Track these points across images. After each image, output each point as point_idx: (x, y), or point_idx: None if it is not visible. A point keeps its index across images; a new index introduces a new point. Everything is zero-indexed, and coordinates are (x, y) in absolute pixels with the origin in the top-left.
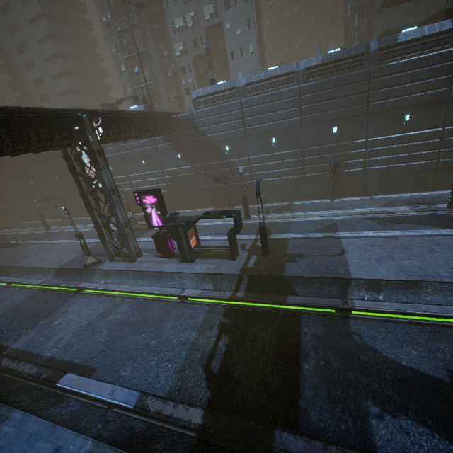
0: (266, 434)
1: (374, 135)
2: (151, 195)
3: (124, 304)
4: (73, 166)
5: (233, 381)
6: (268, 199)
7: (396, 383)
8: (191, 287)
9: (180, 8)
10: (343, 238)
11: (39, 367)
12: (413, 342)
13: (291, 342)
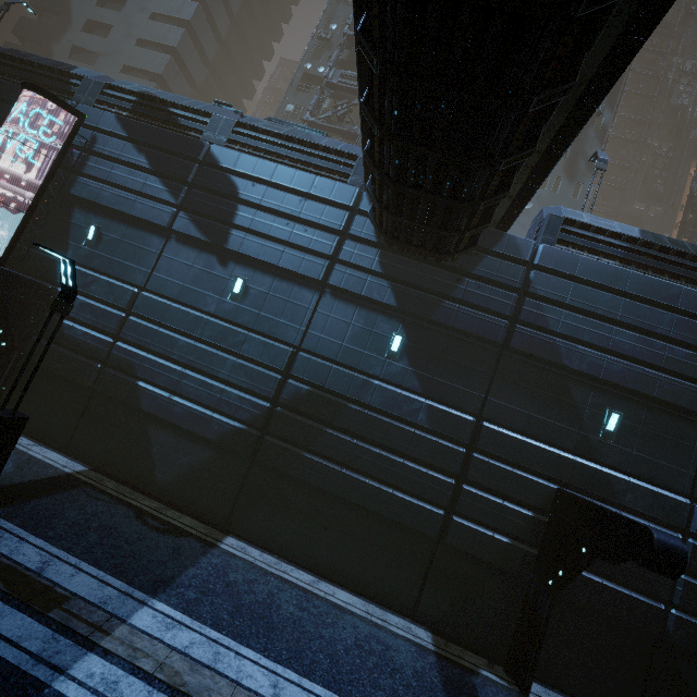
0: None
1: None
2: None
3: None
4: None
5: None
6: None
7: None
8: None
9: None
10: None
11: None
12: None
13: None
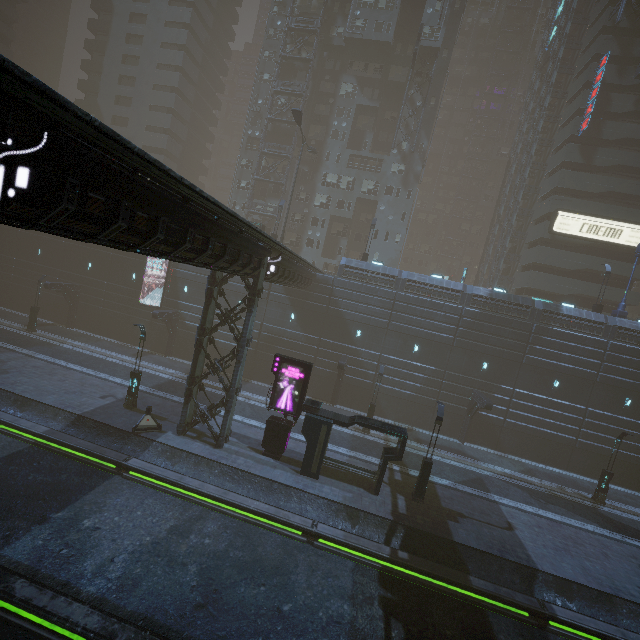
0: None
1: (522, 387)
2: (299, 368)
3: (211, 519)
4: (212, 291)
5: None
6: (384, 411)
7: None
8: (317, 520)
9: (339, 168)
10: (501, 505)
11: (104, 616)
12: None
13: None
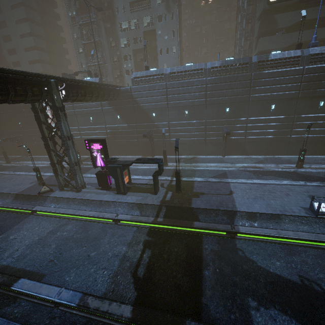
0: (179, 324)
1: (252, 116)
2: (98, 143)
3: (70, 224)
4: (38, 116)
5: (154, 284)
6: (180, 152)
7: (267, 284)
8: (123, 213)
9: (126, 16)
10: (231, 183)
11: None
12: (277, 256)
13: (196, 255)
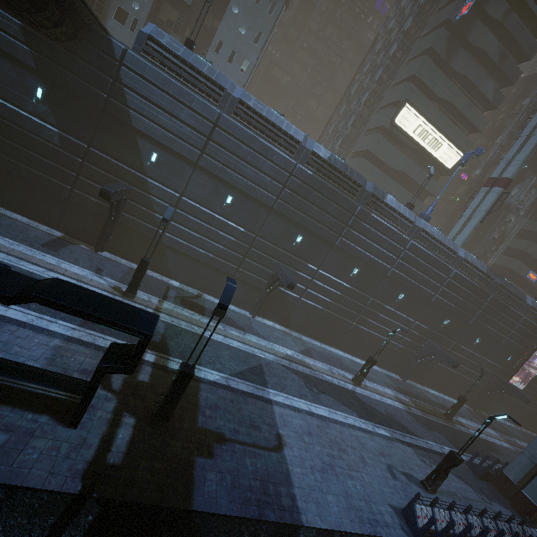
0: None
1: (325, 269)
2: None
3: None
4: None
5: None
6: (172, 271)
7: None
8: None
9: None
10: (276, 406)
11: None
12: None
13: None
